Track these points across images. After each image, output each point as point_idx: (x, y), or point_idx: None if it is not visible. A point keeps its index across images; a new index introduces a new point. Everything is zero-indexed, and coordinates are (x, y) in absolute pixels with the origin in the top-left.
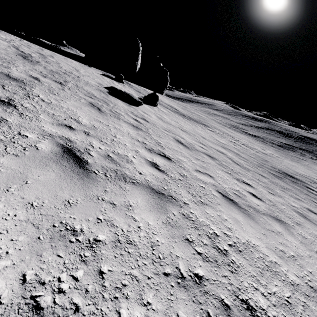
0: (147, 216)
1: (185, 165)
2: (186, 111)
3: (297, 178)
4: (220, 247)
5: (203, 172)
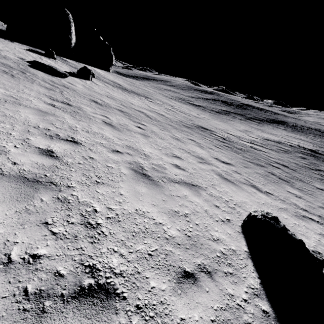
0: (29, 115)
1: (85, 110)
2: (132, 87)
3: (210, 130)
4: (74, 129)
5: (101, 115)
